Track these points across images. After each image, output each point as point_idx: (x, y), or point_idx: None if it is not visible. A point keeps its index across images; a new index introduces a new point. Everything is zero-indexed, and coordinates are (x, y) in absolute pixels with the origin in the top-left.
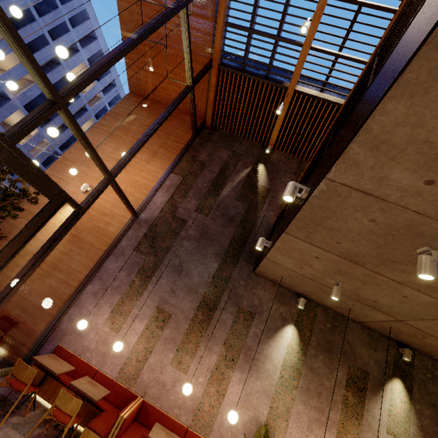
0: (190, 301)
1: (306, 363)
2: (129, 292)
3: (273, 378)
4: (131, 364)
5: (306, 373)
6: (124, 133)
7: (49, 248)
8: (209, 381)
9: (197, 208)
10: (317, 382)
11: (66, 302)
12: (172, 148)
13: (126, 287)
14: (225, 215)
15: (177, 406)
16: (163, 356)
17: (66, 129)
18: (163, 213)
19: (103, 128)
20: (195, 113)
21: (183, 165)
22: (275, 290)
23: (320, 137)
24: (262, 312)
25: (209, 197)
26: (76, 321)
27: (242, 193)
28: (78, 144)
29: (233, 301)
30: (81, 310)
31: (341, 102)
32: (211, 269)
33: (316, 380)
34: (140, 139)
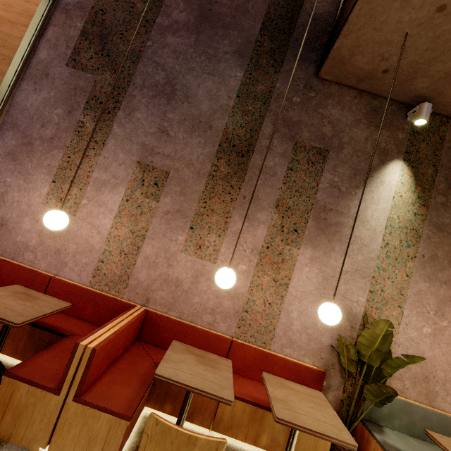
0: (200, 144)
1: (429, 219)
2: (77, 144)
3: (371, 248)
4: (112, 260)
5: (430, 233)
6: None
7: None
8: (257, 268)
9: None
10: (449, 246)
11: None
12: None
13: (70, 135)
14: None
15: (208, 311)
16: (167, 240)
17: None
18: None
19: None
20: None
21: None
22: (362, 105)
23: None
24: (341, 146)
25: None
26: None
27: None
28: None
29: (283, 134)
30: None
31: None
32: (232, 83)
33: (448, 243)
34: None
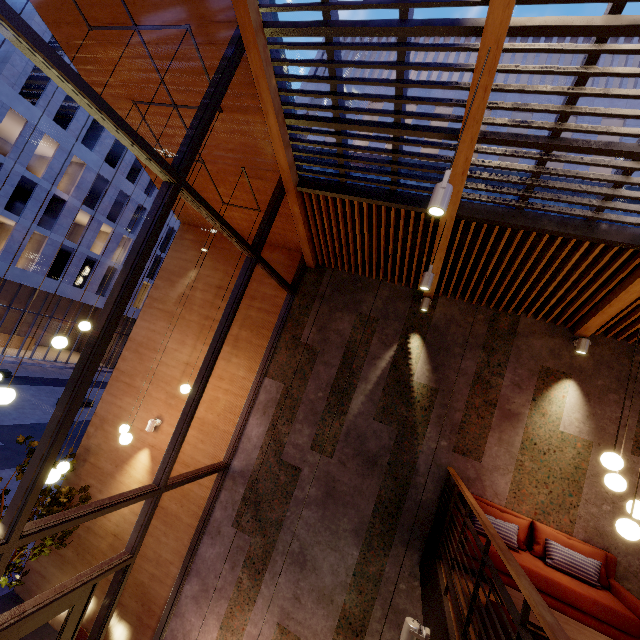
0: (324, 617)
1: None
2: (237, 597)
3: None
4: None
5: None
6: (187, 308)
7: (102, 629)
8: None
9: (313, 443)
10: None
11: (163, 612)
12: (260, 327)
13: (233, 588)
14: (360, 453)
15: None
16: None
17: (143, 211)
18: (263, 456)
19: (157, 305)
20: (278, 276)
21: (280, 359)
22: None
23: (530, 281)
24: None
25: (330, 419)
26: (180, 639)
27: (385, 404)
28: (131, 342)
29: (391, 620)
30: (183, 622)
31: (571, 231)
32: (350, 561)
33: None
34: (188, 403)
